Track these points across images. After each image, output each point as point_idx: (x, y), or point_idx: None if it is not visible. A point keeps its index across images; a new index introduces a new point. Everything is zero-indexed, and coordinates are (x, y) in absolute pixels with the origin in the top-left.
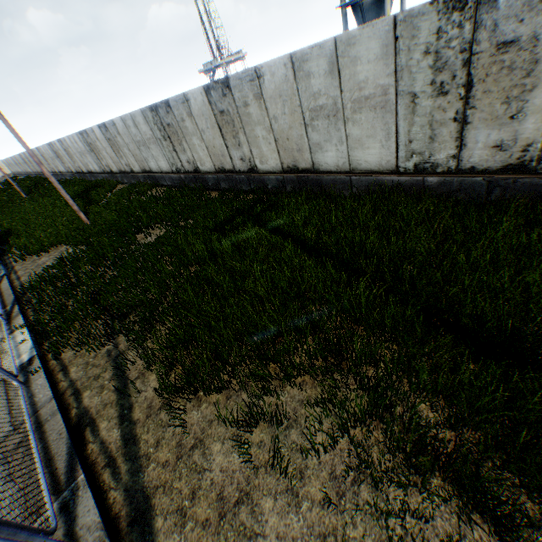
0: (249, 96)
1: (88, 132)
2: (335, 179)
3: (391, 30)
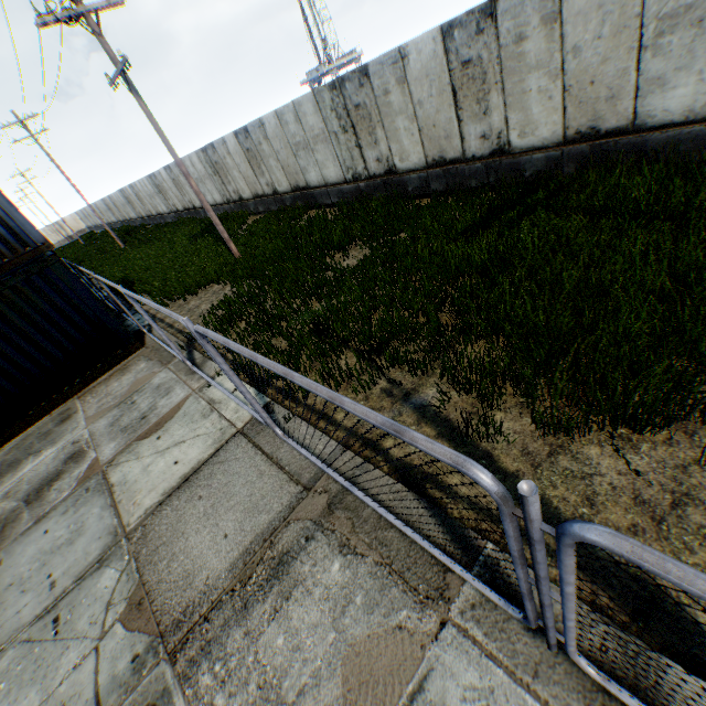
0: (531, 23)
1: (215, 146)
2: (677, 137)
3: None
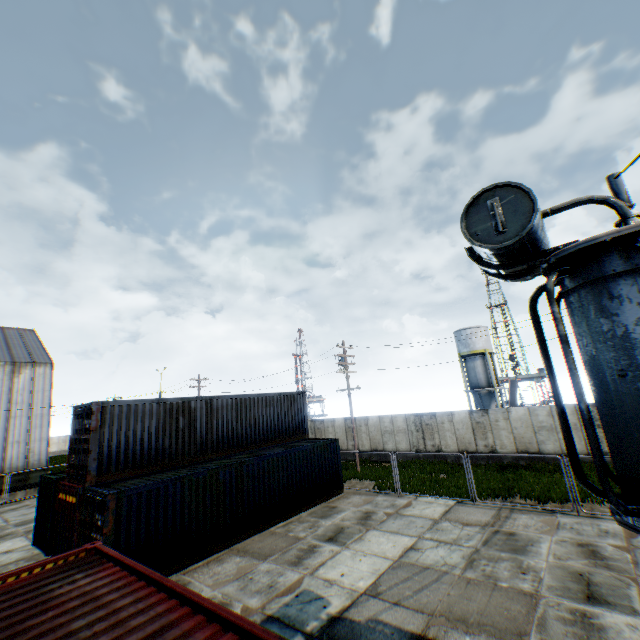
0: (499, 418)
1: (325, 421)
2: (553, 458)
3: (573, 407)
